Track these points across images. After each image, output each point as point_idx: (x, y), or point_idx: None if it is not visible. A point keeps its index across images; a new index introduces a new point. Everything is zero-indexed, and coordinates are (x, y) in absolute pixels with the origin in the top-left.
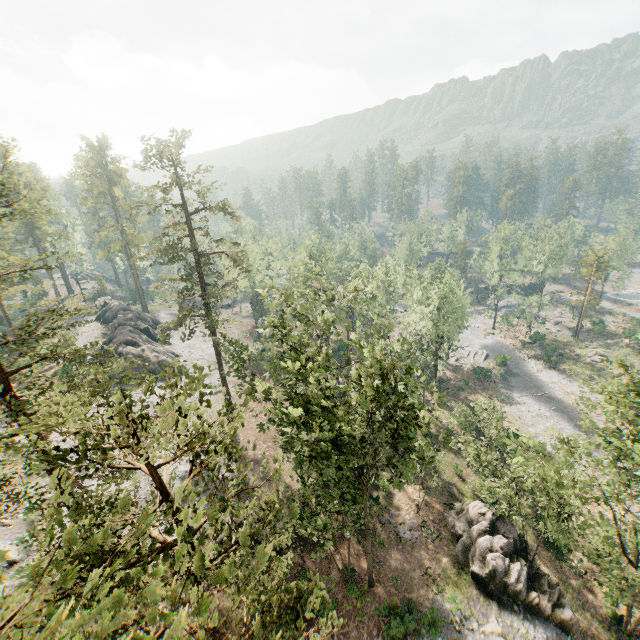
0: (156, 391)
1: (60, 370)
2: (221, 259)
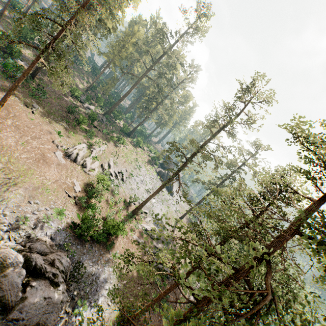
0: (164, 189)
1: (154, 156)
2: (233, 183)
